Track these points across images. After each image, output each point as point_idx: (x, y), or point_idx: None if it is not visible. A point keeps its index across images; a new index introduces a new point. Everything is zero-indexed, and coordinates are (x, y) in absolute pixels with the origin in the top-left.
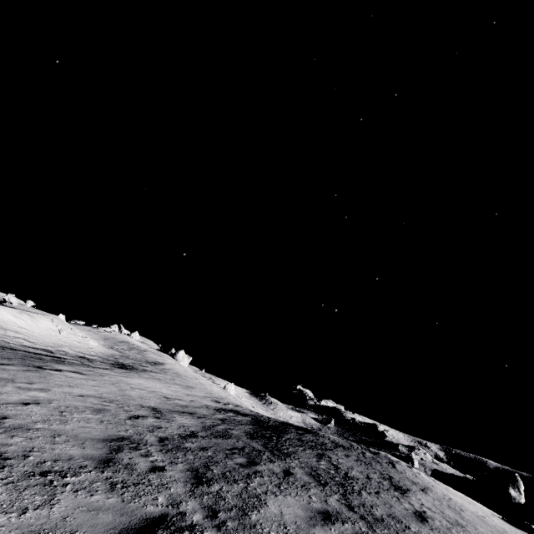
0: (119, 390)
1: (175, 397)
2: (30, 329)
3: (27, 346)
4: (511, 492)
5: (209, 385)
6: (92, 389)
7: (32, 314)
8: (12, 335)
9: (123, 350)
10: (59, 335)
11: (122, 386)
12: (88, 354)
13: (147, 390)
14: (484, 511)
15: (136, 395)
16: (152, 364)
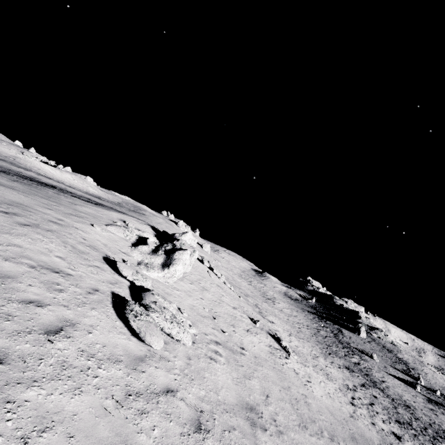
0: (41, 178)
1: (75, 192)
2: (56, 175)
3: (41, 174)
4: (176, 234)
5: (162, 226)
6: (25, 172)
7: (63, 171)
8: (40, 171)
9: (127, 205)
10: (72, 181)
11: (48, 180)
12: (80, 189)
13: (63, 186)
14: (119, 218)
15: (45, 180)
16: (134, 211)
